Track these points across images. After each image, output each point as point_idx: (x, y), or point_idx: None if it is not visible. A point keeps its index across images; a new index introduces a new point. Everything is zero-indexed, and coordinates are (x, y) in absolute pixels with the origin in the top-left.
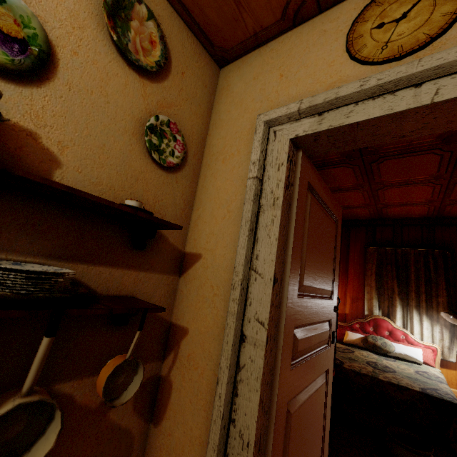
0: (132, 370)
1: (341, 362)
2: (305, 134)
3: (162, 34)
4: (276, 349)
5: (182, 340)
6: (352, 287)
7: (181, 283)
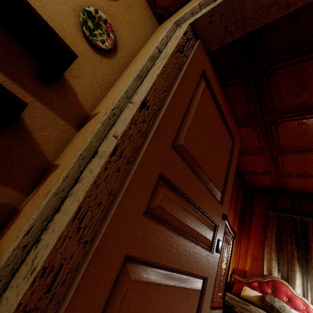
0: None
1: (232, 306)
2: (201, 15)
3: None
4: (127, 175)
5: (50, 175)
6: (253, 245)
7: (76, 134)
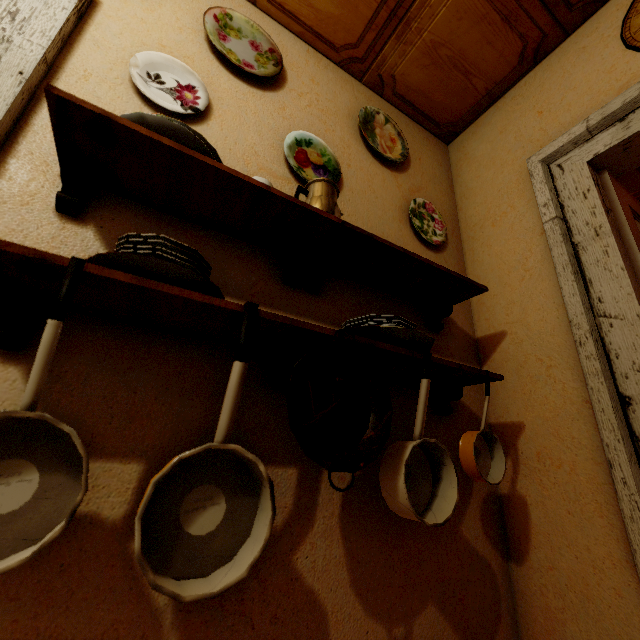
0: (486, 454)
1: None
2: (608, 148)
3: (399, 131)
4: None
5: (518, 440)
6: None
7: None
